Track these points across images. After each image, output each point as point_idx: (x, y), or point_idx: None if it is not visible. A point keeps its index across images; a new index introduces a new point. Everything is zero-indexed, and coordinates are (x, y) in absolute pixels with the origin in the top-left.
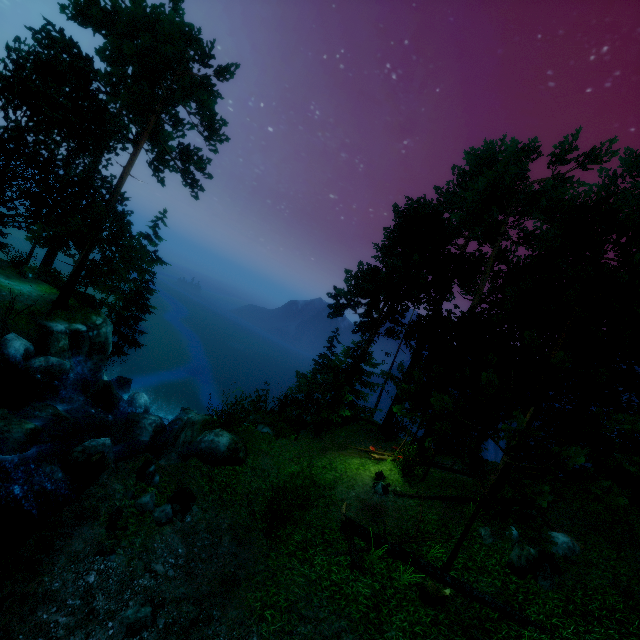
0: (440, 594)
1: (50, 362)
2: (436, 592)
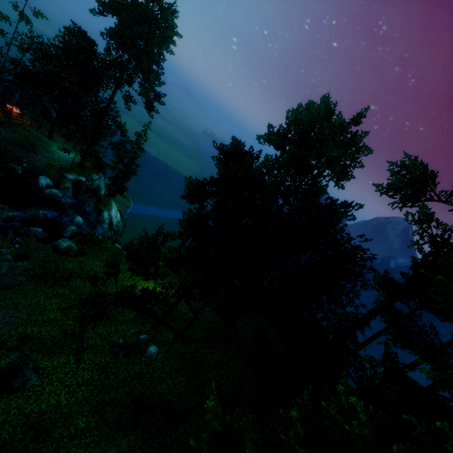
0: (68, 331)
1: (51, 192)
2: (68, 330)
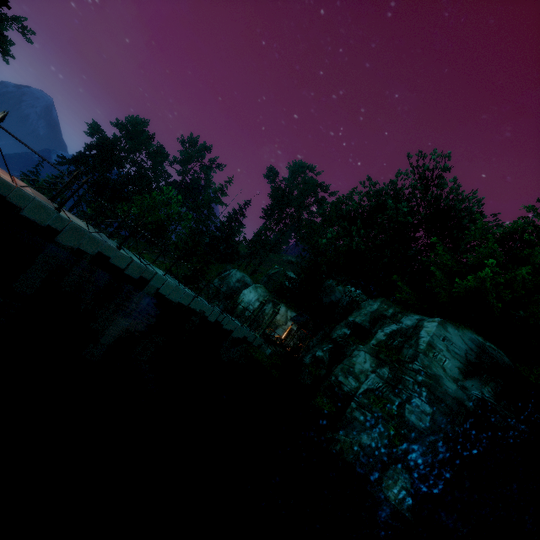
0: None
1: None
2: None
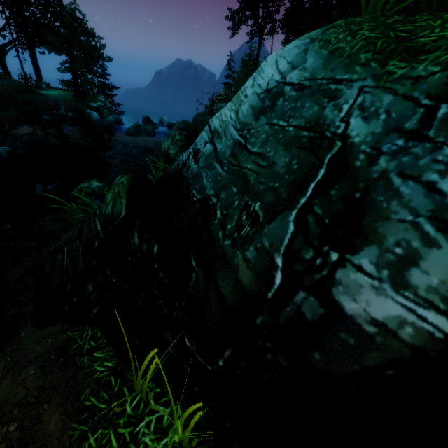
0: None
1: (115, 117)
2: None
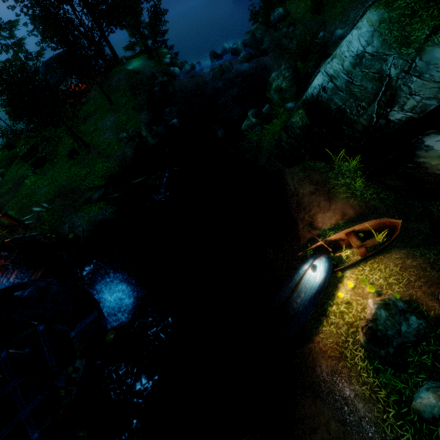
0: None
1: (190, 65)
2: None
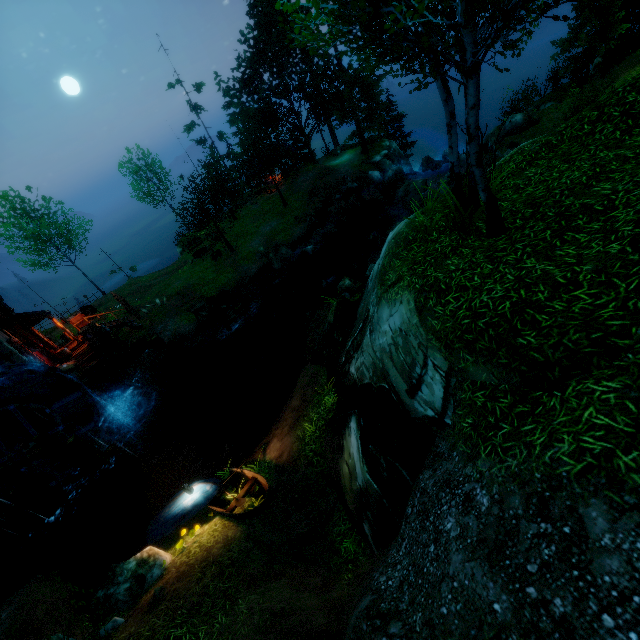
0: None
1: (394, 170)
2: None
